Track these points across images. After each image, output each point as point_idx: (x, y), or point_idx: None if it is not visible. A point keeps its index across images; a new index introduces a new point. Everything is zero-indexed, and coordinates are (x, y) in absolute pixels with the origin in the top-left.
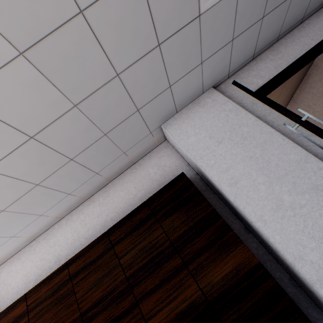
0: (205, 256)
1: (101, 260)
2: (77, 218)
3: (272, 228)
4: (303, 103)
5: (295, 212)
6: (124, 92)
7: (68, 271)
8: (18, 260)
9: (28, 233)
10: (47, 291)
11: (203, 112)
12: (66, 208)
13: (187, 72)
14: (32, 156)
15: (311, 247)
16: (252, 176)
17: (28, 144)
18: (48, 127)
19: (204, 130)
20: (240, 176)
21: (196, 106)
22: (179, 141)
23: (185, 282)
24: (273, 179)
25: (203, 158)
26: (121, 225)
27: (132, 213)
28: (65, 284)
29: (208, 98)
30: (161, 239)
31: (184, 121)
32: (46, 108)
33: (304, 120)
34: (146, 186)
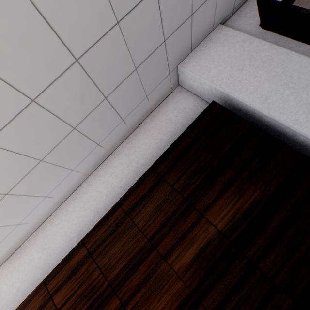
0: (255, 163)
1: (154, 191)
2: (106, 172)
3: (308, 127)
4: None
5: None
6: (158, 13)
7: (122, 209)
8: (51, 224)
9: (59, 194)
10: (105, 232)
11: (217, 47)
12: (94, 163)
13: None
14: (73, 88)
15: None
16: (279, 91)
17: (72, 69)
18: (92, 48)
19: (223, 62)
20: (268, 93)
21: (208, 43)
22: (201, 75)
23: (243, 187)
24: (299, 90)
25: (229, 86)
26: (165, 158)
27: (173, 146)
28: (123, 221)
29: (218, 34)
30: (209, 160)
31: (201, 58)
32: (93, 20)
33: None
34: (170, 130)
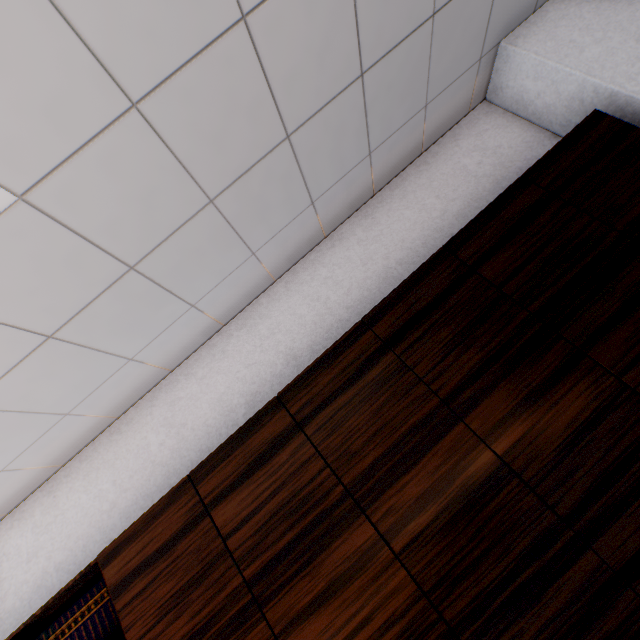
0: None
1: (453, 299)
2: (313, 276)
3: None
4: None
5: None
6: None
7: (374, 334)
8: (187, 377)
9: (215, 308)
10: (334, 381)
11: (600, 0)
12: (290, 252)
13: None
14: (319, 16)
15: None
16: None
17: None
18: None
19: (617, 31)
20: None
21: None
22: (561, 60)
23: None
24: None
25: (635, 79)
26: (478, 229)
27: (496, 204)
28: (377, 359)
29: None
30: (593, 234)
31: (557, 24)
32: None
33: None
34: (464, 191)
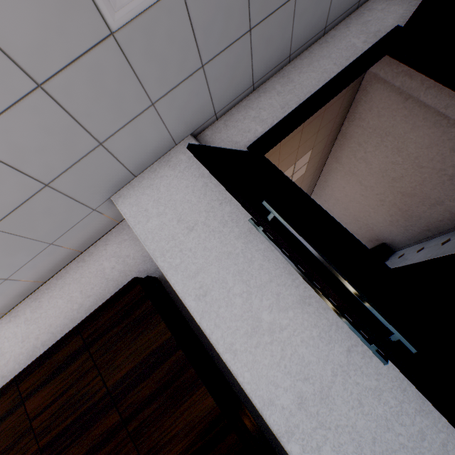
0: (152, 408)
1: (4, 424)
2: None
3: (243, 361)
4: (353, 139)
5: (274, 337)
6: None
7: None
8: None
9: None
10: None
11: (174, 177)
12: None
13: (128, 120)
14: None
15: (285, 386)
16: (227, 284)
17: None
18: None
19: (172, 209)
20: (212, 284)
21: (164, 167)
22: (135, 225)
23: (122, 449)
24: (254, 289)
25: (165, 255)
26: (39, 366)
27: (56, 346)
28: None
29: (182, 154)
30: (95, 386)
31: (145, 191)
32: None
33: (270, 219)
34: (97, 290)
